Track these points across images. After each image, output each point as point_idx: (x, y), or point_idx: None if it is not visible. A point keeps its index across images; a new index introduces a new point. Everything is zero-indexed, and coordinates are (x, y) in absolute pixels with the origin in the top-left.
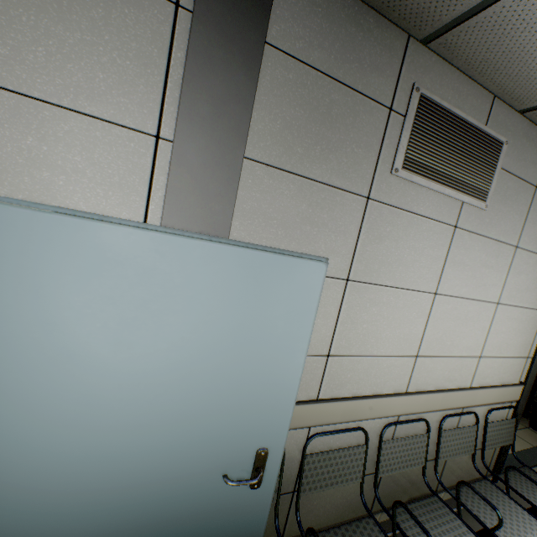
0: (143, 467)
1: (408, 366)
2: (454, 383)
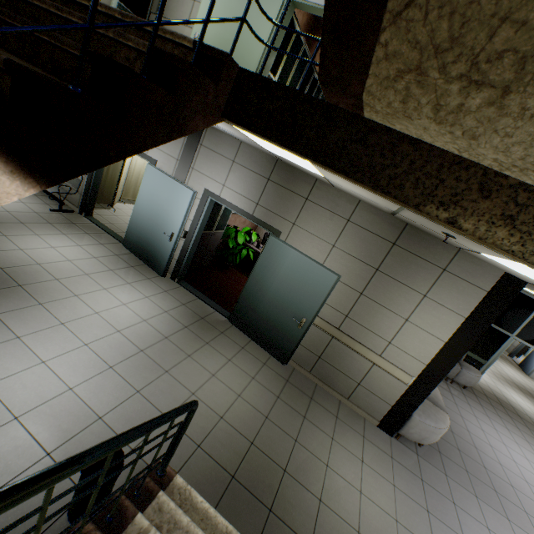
0: None
1: None
2: None
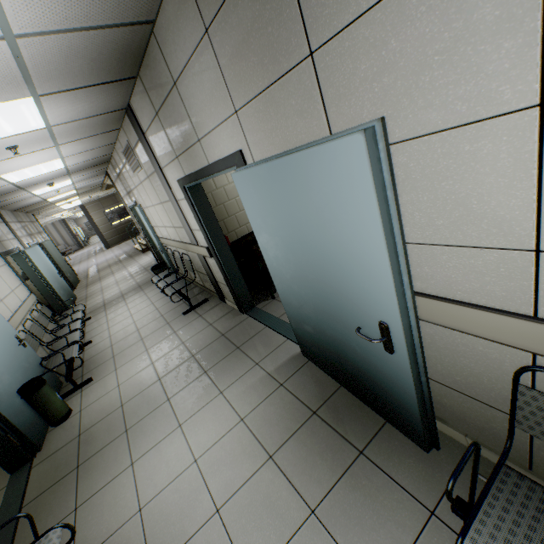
0: (4, 356)
1: (5, 305)
2: (19, 304)
